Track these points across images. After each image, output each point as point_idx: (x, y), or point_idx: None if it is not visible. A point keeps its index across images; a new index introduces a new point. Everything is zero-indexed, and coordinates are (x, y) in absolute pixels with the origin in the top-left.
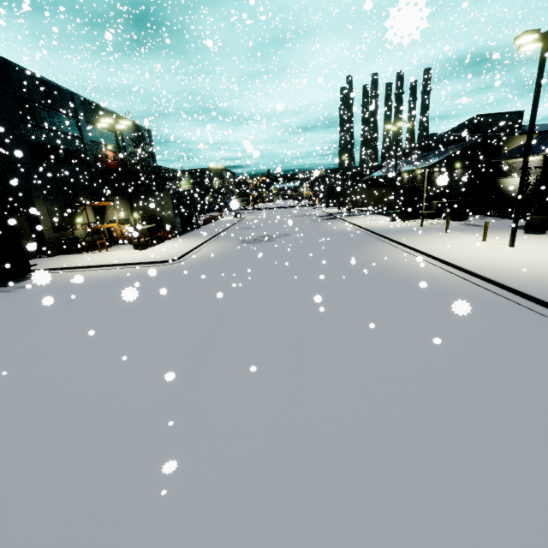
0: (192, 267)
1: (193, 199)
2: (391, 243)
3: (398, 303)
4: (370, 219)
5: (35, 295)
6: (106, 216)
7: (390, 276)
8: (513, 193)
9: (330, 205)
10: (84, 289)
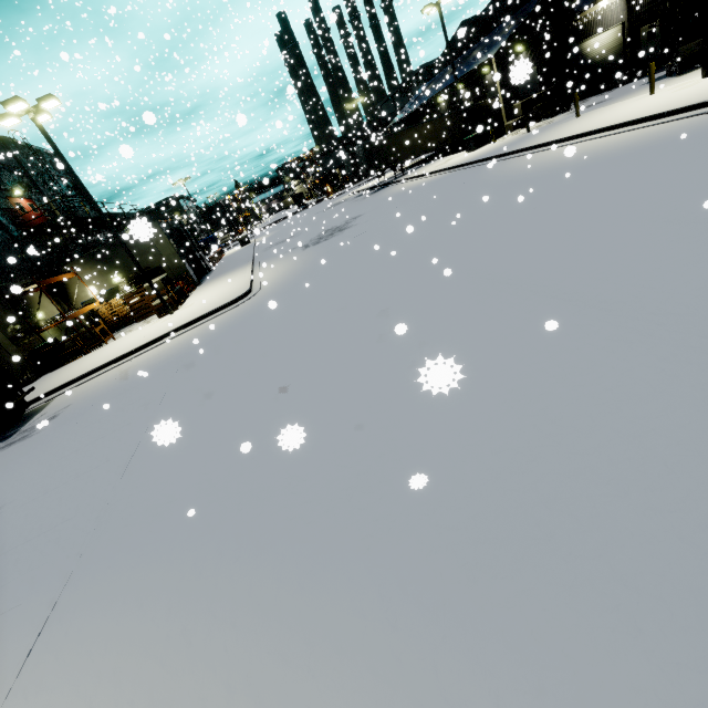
0: (289, 286)
1: (185, 230)
2: (527, 152)
3: (707, 149)
4: (440, 163)
5: (86, 417)
6: (74, 297)
7: (615, 155)
8: (601, 58)
9: (375, 170)
10: (161, 374)
